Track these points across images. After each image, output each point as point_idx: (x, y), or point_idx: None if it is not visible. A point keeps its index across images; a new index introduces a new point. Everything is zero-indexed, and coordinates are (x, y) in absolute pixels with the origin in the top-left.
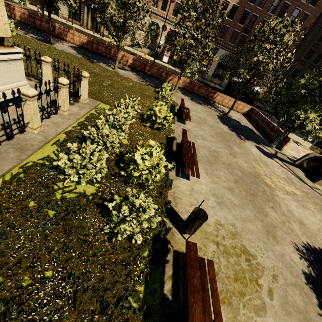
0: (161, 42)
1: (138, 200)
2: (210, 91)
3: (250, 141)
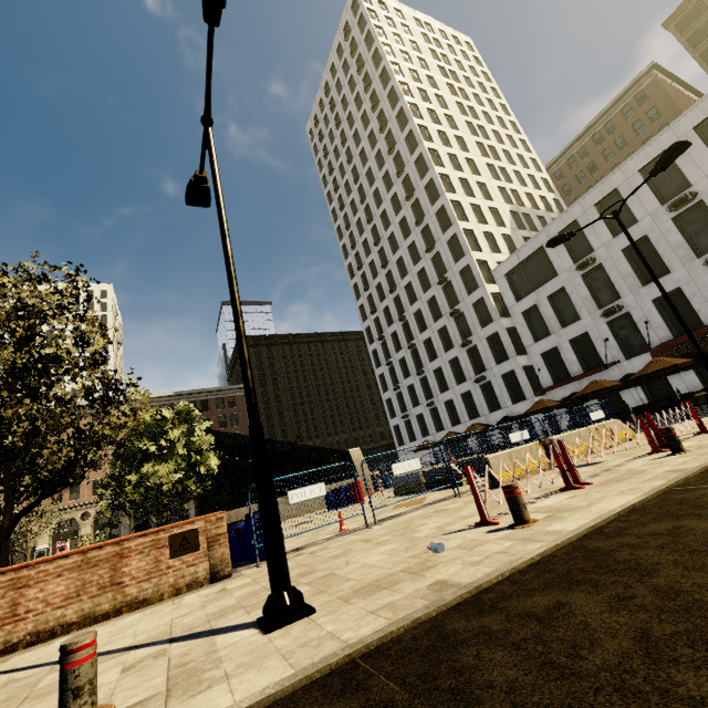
0: (43, 546)
1: None
2: None
3: None
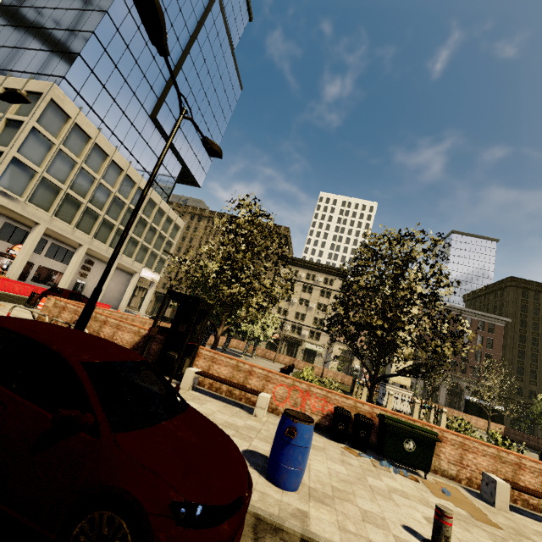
0: (357, 366)
1: (515, 443)
2: (453, 411)
3: (533, 453)
